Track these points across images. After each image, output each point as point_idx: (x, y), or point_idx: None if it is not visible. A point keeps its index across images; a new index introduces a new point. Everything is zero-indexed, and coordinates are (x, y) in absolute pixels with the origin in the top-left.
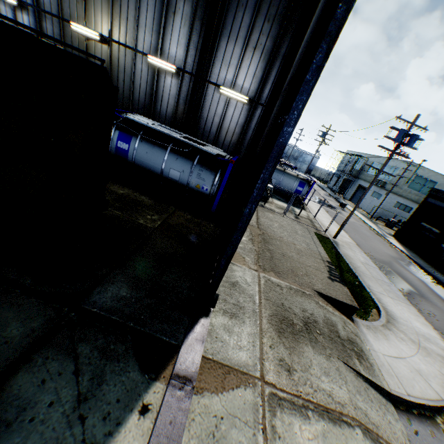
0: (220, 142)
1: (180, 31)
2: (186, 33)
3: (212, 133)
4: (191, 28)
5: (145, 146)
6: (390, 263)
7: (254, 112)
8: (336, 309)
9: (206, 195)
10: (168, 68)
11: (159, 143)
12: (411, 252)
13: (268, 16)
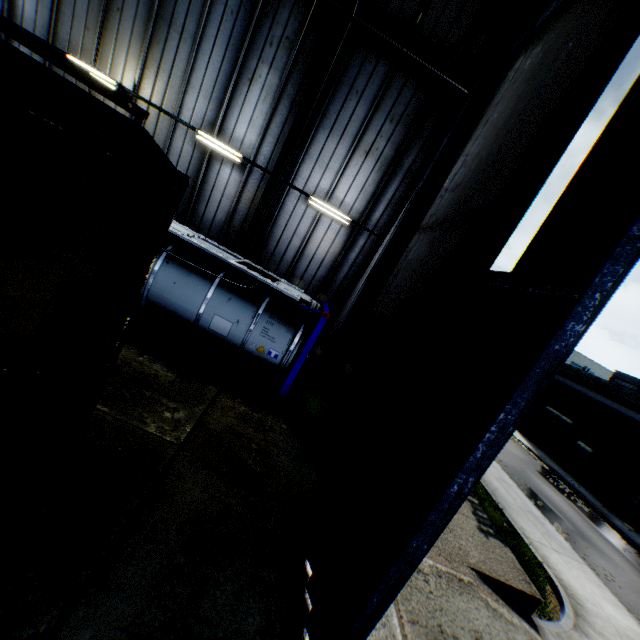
0: (298, 276)
1: (257, 107)
2: (266, 112)
3: (286, 261)
4: (274, 106)
5: (173, 270)
6: (524, 472)
7: (356, 240)
8: (509, 605)
9: (273, 366)
10: (230, 154)
11: (199, 270)
12: (537, 448)
13: (391, 115)
